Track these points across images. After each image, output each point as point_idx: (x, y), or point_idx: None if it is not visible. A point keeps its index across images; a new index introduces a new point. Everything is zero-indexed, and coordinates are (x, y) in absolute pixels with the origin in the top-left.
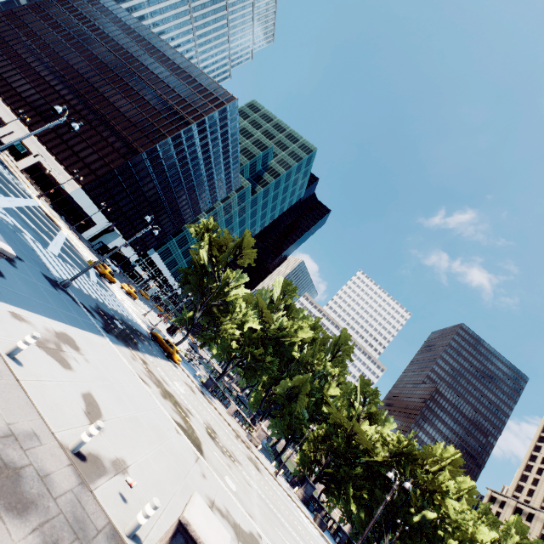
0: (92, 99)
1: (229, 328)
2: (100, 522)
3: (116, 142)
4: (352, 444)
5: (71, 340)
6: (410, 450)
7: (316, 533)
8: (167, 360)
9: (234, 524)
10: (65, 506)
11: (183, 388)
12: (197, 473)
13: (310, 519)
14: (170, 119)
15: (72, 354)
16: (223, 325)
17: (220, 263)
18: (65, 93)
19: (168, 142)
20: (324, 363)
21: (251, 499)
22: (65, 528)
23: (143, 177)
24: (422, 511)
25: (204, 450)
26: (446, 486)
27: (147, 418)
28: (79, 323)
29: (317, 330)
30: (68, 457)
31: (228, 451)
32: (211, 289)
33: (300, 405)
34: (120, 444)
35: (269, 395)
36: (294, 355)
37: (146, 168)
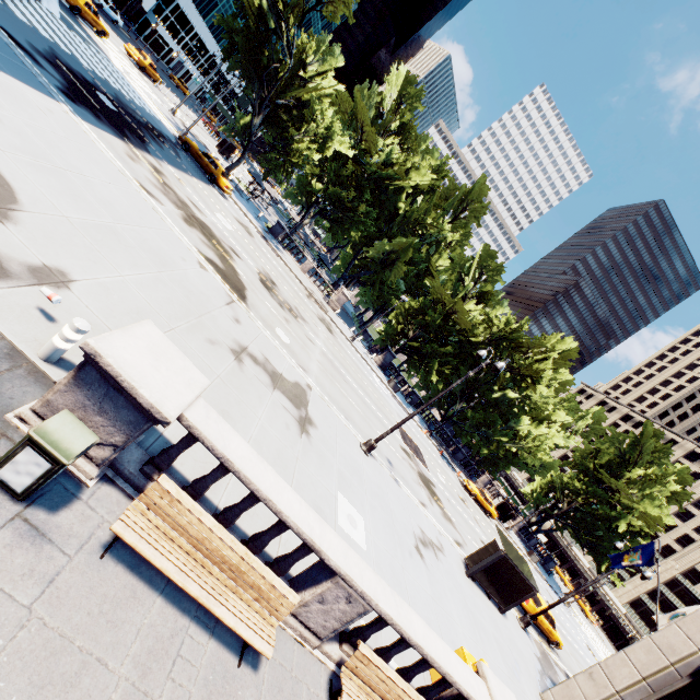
0: None
1: (304, 148)
2: None
3: None
4: (448, 322)
5: None
6: (516, 337)
7: (387, 393)
8: (209, 185)
9: (272, 373)
10: None
11: (230, 225)
12: (226, 317)
13: (383, 382)
14: None
15: None
16: (294, 143)
17: (289, 10)
18: None
19: None
20: (440, 225)
21: (309, 355)
22: None
23: None
24: (504, 391)
25: (249, 297)
26: (542, 375)
27: (139, 236)
28: None
29: (442, 174)
30: None
31: (289, 307)
32: (277, 73)
33: (396, 273)
34: (58, 251)
35: (359, 259)
36: (400, 209)
37: None
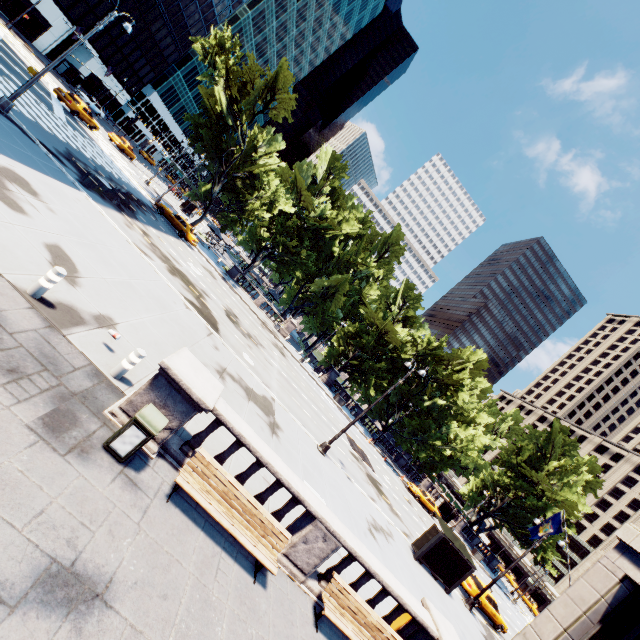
0: None
1: (256, 209)
2: (78, 362)
3: None
4: (382, 342)
5: (23, 181)
6: (437, 352)
7: (334, 407)
8: (180, 240)
9: (246, 388)
10: (26, 342)
11: (199, 271)
12: (208, 345)
13: (330, 397)
14: None
15: (26, 198)
16: (248, 205)
17: (243, 113)
18: None
19: None
20: (368, 263)
21: (270, 374)
22: (29, 360)
23: None
24: (434, 399)
25: (221, 329)
26: (463, 383)
27: (145, 287)
28: (35, 164)
29: (366, 224)
30: (27, 301)
31: (250, 335)
32: (233, 154)
33: (335, 304)
34: (105, 303)
35: (303, 292)
36: (335, 252)
37: None
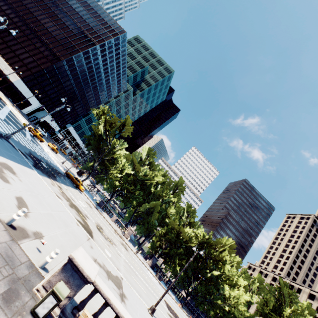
0: (28, 19)
1: (114, 173)
2: (23, 259)
3: (45, 51)
4: (179, 237)
5: (10, 168)
6: (209, 241)
7: (156, 281)
8: (75, 189)
9: (107, 271)
10: (0, 249)
11: (84, 204)
12: (87, 246)
13: (154, 275)
14: (82, 40)
15: (10, 175)
16: (110, 171)
17: (110, 134)
18: (9, 13)
19: (81, 55)
20: (168, 195)
21: (119, 262)
22: (0, 259)
23: (63, 76)
24: (212, 271)
25: (94, 236)
26: (225, 259)
27: (58, 215)
28: (16, 160)
29: (166, 177)
30: (4, 226)
31: (109, 238)
32: (104, 150)
33: (153, 217)
34: (39, 225)
35: (137, 212)
36: (152, 190)
37: (65, 71)
